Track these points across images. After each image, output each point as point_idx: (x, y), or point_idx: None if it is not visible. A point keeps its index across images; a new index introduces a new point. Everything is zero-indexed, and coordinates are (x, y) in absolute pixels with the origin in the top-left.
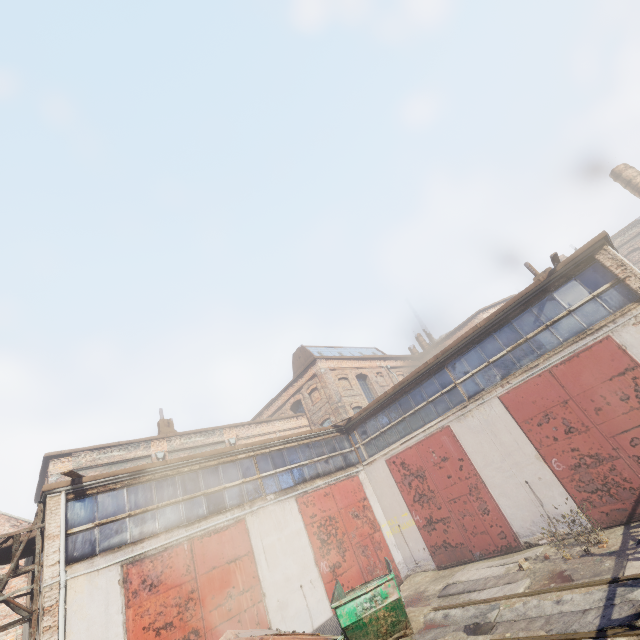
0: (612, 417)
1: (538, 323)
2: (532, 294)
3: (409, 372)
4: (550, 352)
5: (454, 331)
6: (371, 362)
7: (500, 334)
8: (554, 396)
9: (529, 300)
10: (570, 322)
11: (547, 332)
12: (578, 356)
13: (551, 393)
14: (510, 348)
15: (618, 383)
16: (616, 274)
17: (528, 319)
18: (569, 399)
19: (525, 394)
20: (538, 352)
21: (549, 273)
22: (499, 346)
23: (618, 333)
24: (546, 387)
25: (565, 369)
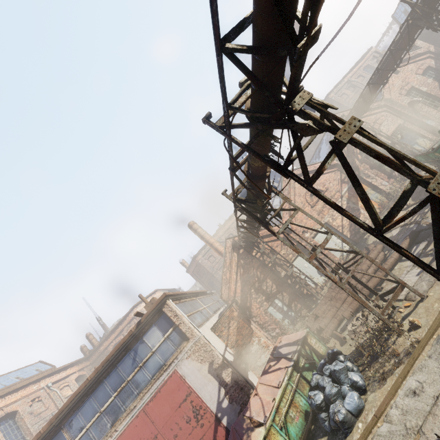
0: (184, 439)
1: (135, 365)
2: (129, 341)
3: (77, 377)
4: (144, 390)
5: (117, 326)
6: (26, 389)
7: (109, 380)
8: (148, 433)
9: (128, 346)
10: (154, 361)
11: (141, 372)
12: (160, 391)
13: (146, 431)
14: (117, 393)
15: (184, 408)
16: (174, 322)
17: (128, 362)
18: (158, 433)
19: (128, 439)
20: (136, 392)
21: (137, 324)
22: (108, 392)
23: (180, 366)
24: (142, 426)
25: (153, 405)
